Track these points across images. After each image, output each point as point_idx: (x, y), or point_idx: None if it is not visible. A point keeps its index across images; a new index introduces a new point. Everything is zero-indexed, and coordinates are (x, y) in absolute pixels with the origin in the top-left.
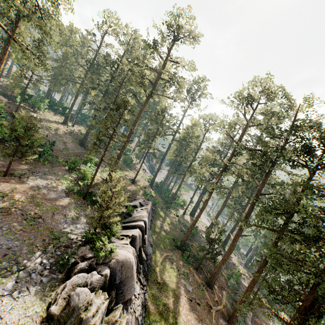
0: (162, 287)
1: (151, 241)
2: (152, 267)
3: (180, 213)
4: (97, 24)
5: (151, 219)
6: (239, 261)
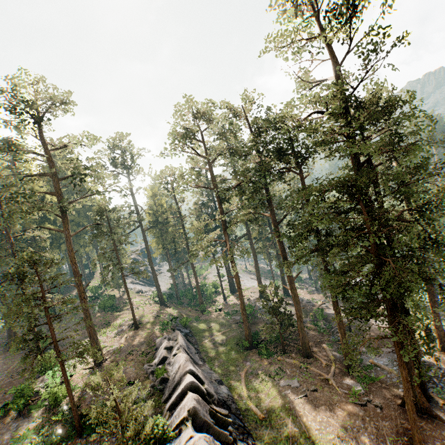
0: (269, 419)
1: (216, 377)
2: (242, 409)
3: (220, 303)
4: None
5: (195, 348)
6: (310, 291)
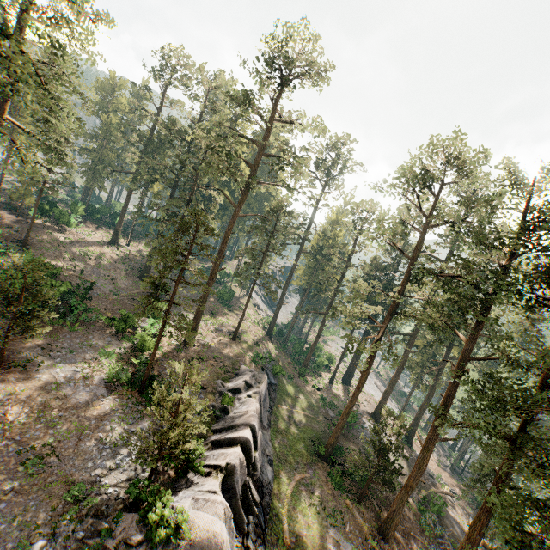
0: None
1: (271, 453)
2: (273, 511)
3: (323, 382)
4: (153, 70)
5: (270, 404)
6: (440, 463)
